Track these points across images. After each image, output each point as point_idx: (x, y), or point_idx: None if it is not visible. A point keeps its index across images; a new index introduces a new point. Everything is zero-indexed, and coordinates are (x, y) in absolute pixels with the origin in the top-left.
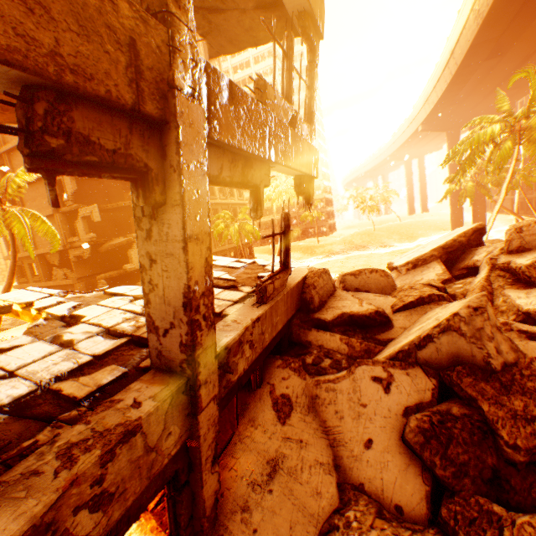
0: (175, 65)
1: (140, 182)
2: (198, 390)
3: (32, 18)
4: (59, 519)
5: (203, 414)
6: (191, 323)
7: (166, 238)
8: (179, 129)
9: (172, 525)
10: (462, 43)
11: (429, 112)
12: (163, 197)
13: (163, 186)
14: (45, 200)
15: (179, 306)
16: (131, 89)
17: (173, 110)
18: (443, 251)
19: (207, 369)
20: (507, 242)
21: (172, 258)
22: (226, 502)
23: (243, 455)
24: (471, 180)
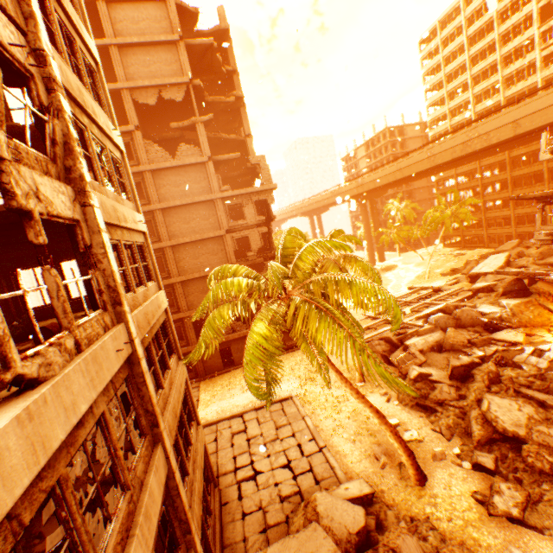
0: None
1: None
2: None
3: None
4: None
5: None
6: None
7: None
8: None
9: None
10: (413, 168)
11: (362, 192)
12: None
13: None
14: (215, 256)
15: None
16: None
17: None
18: (505, 263)
19: None
20: (537, 257)
21: None
22: None
23: None
24: (394, 233)
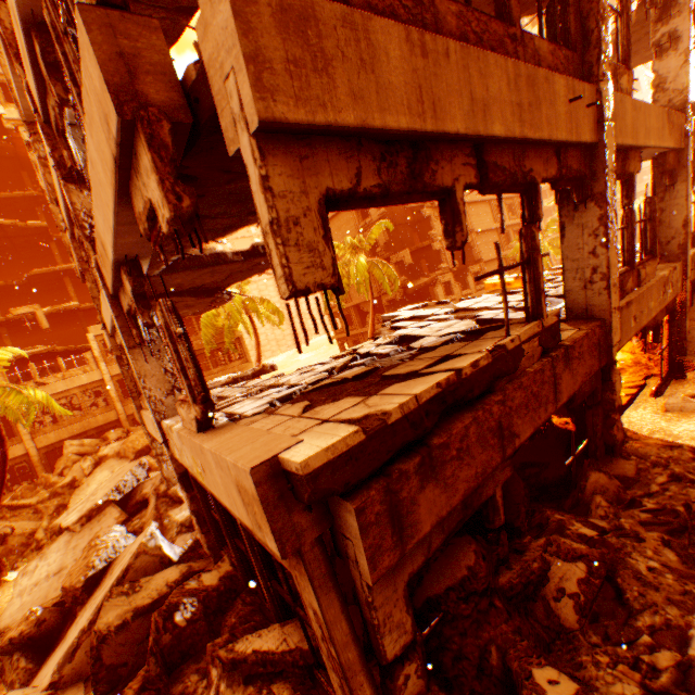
0: (685, 127)
1: (670, 176)
2: (686, 268)
3: (672, 136)
4: (668, 280)
5: (686, 282)
6: (686, 234)
7: (673, 198)
8: (687, 151)
9: (668, 339)
10: None
11: None
12: (675, 180)
13: (675, 176)
14: None
15: (678, 227)
16: (679, 143)
17: (685, 144)
18: None
19: (687, 260)
20: None
21: (676, 206)
22: (689, 346)
23: (691, 331)
24: None
